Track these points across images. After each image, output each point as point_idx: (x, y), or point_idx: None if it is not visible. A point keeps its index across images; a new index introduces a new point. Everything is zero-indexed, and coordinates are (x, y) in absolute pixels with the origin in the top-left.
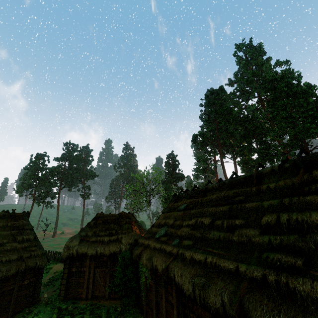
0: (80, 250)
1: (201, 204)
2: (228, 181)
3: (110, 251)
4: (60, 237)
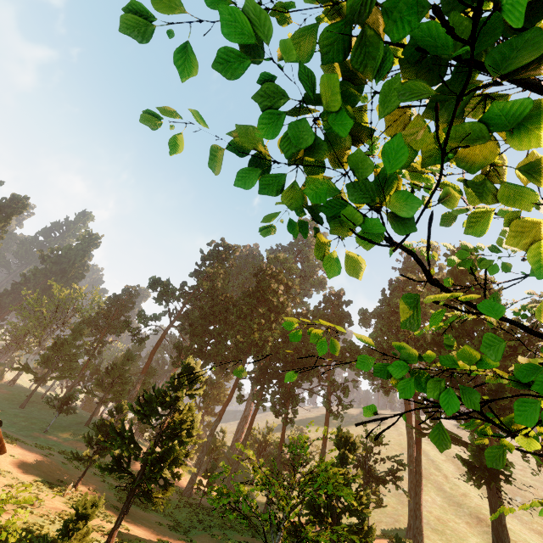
0: None
1: None
2: None
3: None
4: None
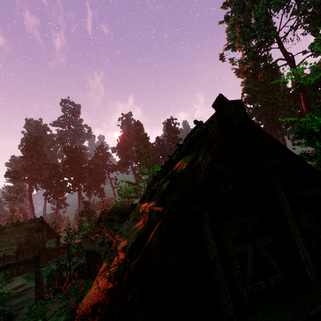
0: None
1: (1, 234)
2: (14, 224)
3: None
4: None
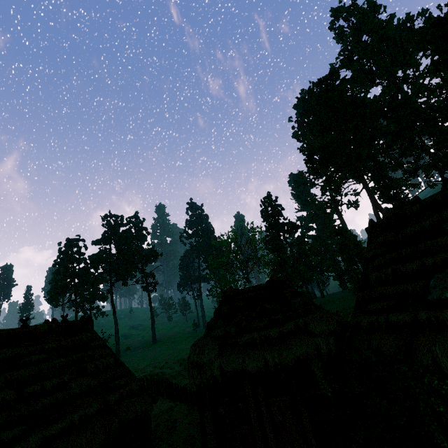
0: (227, 366)
1: None
2: None
3: (295, 357)
4: (127, 355)
